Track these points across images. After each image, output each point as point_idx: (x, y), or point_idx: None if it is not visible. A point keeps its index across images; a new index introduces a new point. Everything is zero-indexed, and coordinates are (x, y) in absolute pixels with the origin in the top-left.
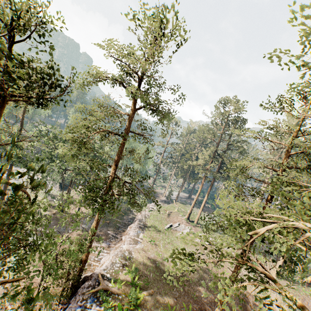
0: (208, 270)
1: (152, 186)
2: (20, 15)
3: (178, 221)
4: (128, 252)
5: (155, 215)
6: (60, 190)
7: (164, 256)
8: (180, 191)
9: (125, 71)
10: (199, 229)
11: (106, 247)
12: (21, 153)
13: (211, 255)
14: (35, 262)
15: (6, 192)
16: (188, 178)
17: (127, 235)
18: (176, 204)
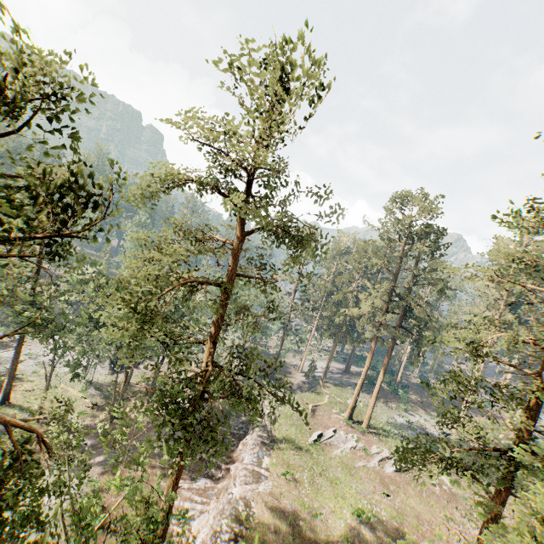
0: (403, 533)
1: (278, 355)
2: (24, 89)
3: (331, 425)
4: (244, 503)
5: (289, 414)
6: (111, 373)
7: (313, 505)
8: (329, 362)
9: (229, 169)
10: (374, 438)
11: (200, 489)
12: (40, 316)
13: (403, 495)
14: (63, 537)
15: (13, 384)
16: (343, 337)
17: (239, 463)
18: (324, 388)
